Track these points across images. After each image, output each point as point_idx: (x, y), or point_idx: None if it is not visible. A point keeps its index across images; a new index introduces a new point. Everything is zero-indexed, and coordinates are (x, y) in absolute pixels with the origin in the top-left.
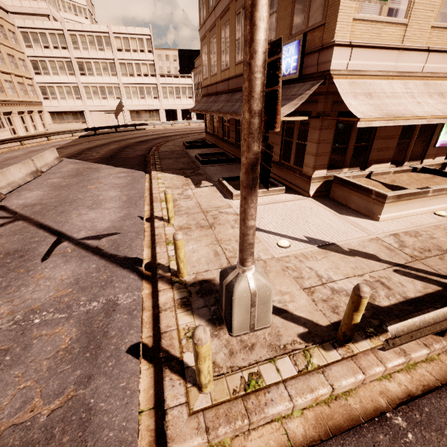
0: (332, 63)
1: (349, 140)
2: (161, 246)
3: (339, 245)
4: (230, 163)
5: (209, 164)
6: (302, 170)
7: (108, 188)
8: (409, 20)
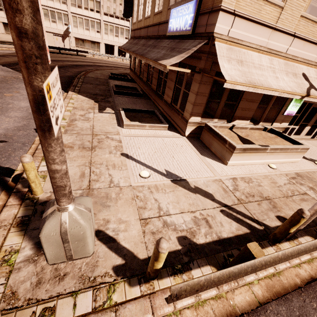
0: (216, 26)
1: (222, 97)
2: (36, 160)
3: (188, 182)
4: (137, 97)
5: (121, 95)
6: (183, 114)
7: (22, 98)
8: (285, 4)
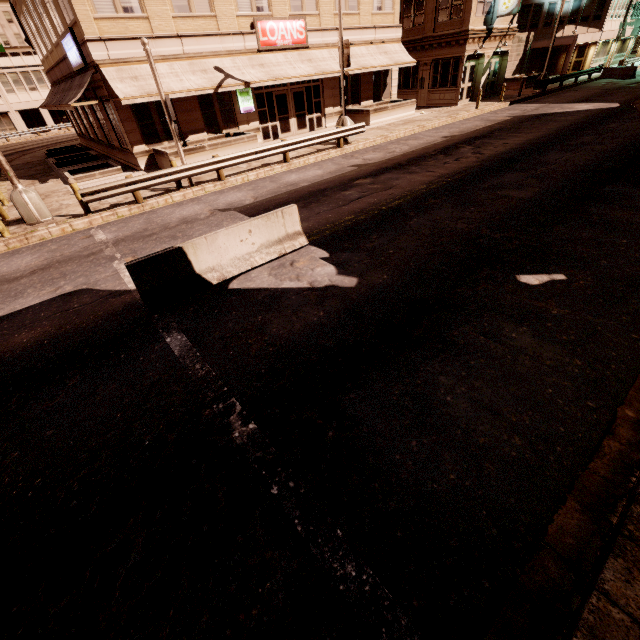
0: (93, 56)
1: (153, 116)
2: None
3: None
4: (92, 162)
5: (68, 166)
6: (129, 149)
7: None
8: (148, 14)
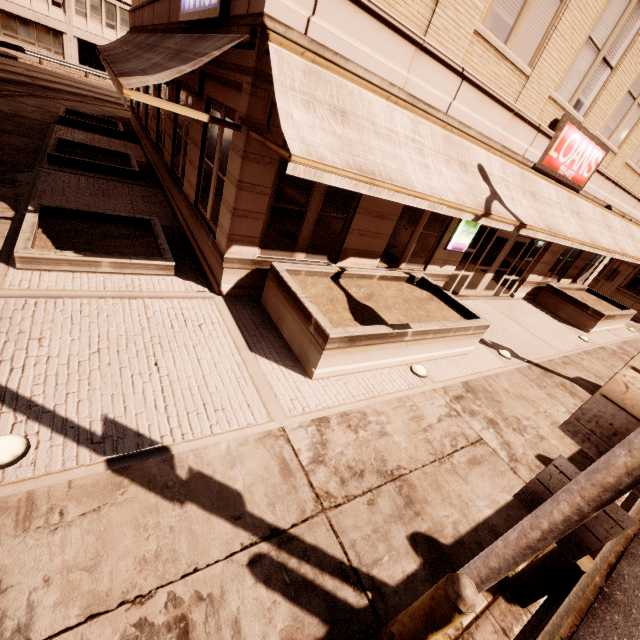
0: None
1: (310, 199)
2: None
3: (174, 456)
4: (123, 180)
5: (71, 168)
6: (216, 235)
7: None
8: None
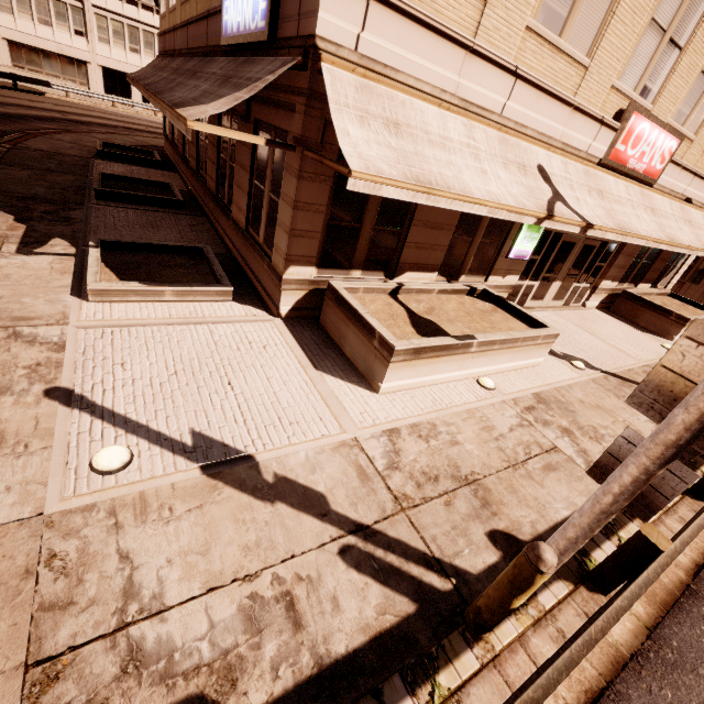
0: (320, 19)
1: (365, 215)
2: None
3: (259, 463)
4: (168, 210)
5: (118, 202)
6: (272, 258)
7: None
8: None
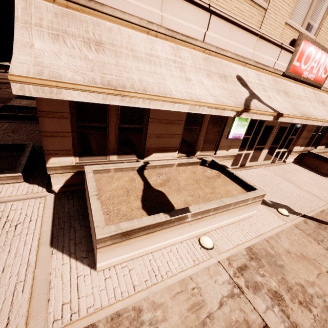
0: None
1: (108, 117)
2: None
3: None
4: (34, 122)
5: (3, 119)
6: None
7: None
8: None
